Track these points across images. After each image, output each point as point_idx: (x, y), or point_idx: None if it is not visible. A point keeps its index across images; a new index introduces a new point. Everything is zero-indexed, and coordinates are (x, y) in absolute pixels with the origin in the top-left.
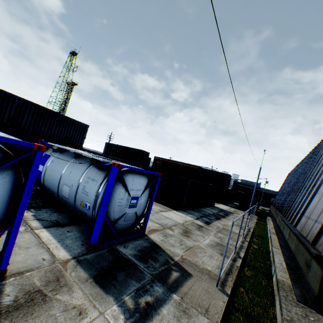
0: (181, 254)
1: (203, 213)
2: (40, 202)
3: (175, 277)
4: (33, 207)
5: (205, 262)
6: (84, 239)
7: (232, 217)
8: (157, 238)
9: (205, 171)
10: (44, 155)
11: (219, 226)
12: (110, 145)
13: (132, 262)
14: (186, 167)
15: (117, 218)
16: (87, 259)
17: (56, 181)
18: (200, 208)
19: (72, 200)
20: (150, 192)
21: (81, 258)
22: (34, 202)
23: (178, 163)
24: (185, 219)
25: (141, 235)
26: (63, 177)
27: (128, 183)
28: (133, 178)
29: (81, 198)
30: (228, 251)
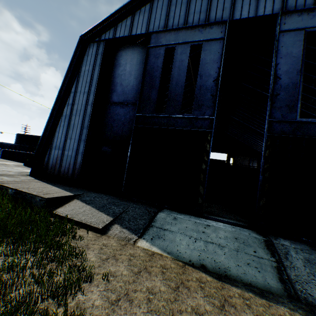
0: None
1: None
2: None
3: None
4: None
5: None
6: None
7: None
8: None
9: None
10: None
11: None
12: (21, 135)
13: None
14: None
15: None
16: None
17: None
18: None
19: None
20: None
21: None
22: None
23: None
24: None
25: None
26: None
27: None
28: None
29: None
30: None
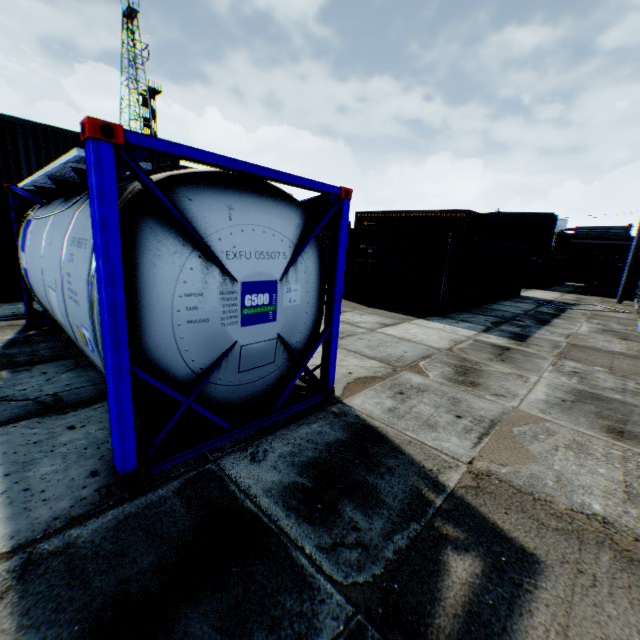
0: (467, 454)
1: (498, 316)
2: (47, 348)
3: (467, 594)
4: (12, 364)
5: (568, 477)
6: (111, 451)
7: (578, 313)
8: (374, 406)
9: (484, 219)
10: (25, 226)
11: (555, 342)
12: None
13: (271, 529)
14: (435, 219)
15: (203, 367)
16: (73, 549)
17: (42, 285)
18: (484, 304)
19: (70, 329)
20: (322, 263)
21: (50, 544)
22: (29, 350)
23: (413, 215)
24: (454, 335)
25: (321, 405)
26: (44, 268)
27: (211, 229)
28: (230, 210)
29: (73, 317)
30: (627, 417)
